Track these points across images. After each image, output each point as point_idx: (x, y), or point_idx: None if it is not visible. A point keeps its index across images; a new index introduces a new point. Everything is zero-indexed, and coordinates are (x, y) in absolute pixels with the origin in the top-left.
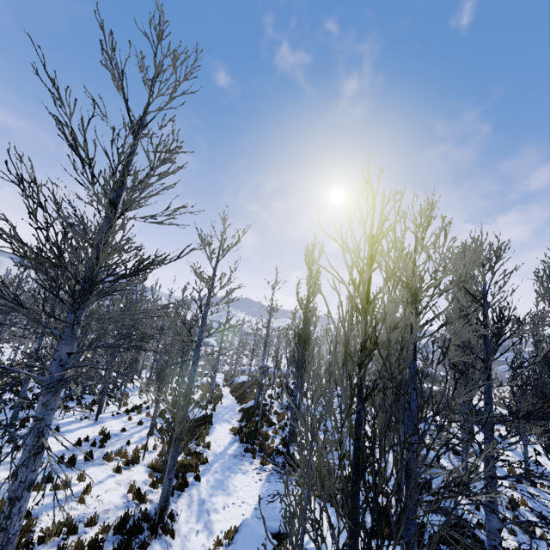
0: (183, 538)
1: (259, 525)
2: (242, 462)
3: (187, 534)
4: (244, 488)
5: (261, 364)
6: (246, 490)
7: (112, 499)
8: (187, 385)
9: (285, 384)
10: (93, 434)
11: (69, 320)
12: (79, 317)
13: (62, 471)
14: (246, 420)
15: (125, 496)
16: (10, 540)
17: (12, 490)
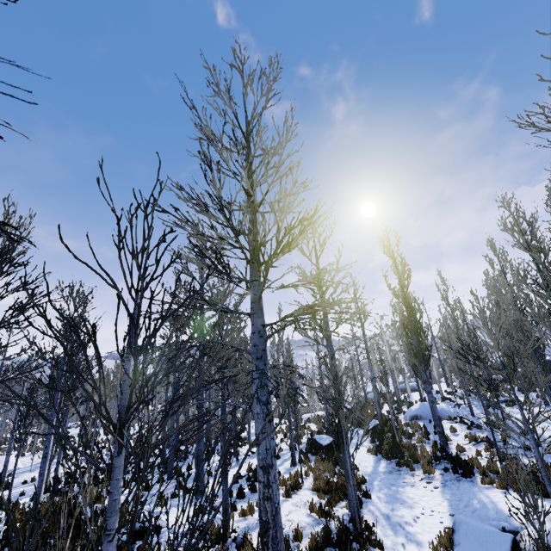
0: (392, 550)
1: (476, 521)
2: (402, 476)
3: (393, 546)
4: (423, 498)
5: (371, 376)
6: (426, 500)
7: (299, 518)
8: (333, 382)
9: (397, 400)
10: (241, 472)
11: (252, 297)
12: (259, 293)
13: (237, 502)
14: (378, 439)
15: (309, 515)
16: (277, 511)
17: (261, 458)
